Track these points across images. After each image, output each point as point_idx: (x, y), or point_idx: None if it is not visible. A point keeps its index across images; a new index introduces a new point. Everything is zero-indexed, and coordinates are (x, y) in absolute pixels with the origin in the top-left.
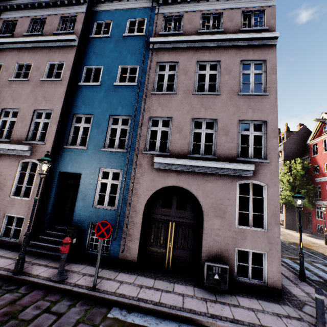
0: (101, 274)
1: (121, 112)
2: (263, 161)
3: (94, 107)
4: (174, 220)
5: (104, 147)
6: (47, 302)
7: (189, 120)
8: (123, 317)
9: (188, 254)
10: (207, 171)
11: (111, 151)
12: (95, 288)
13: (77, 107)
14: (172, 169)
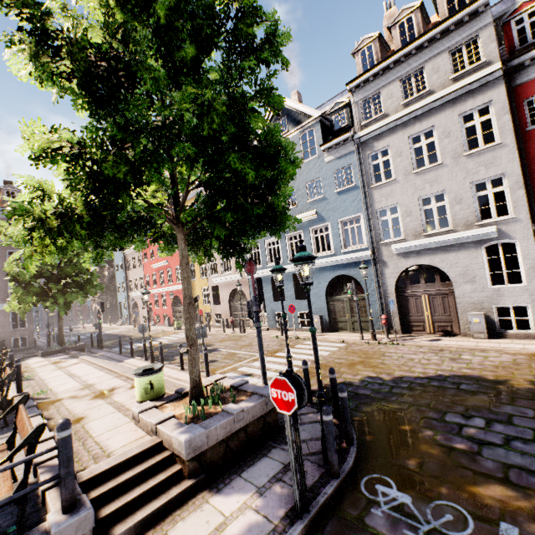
0: None
1: None
2: None
3: None
4: None
5: None
6: None
7: None
8: None
9: None
10: None
11: None
12: None
13: None
14: None
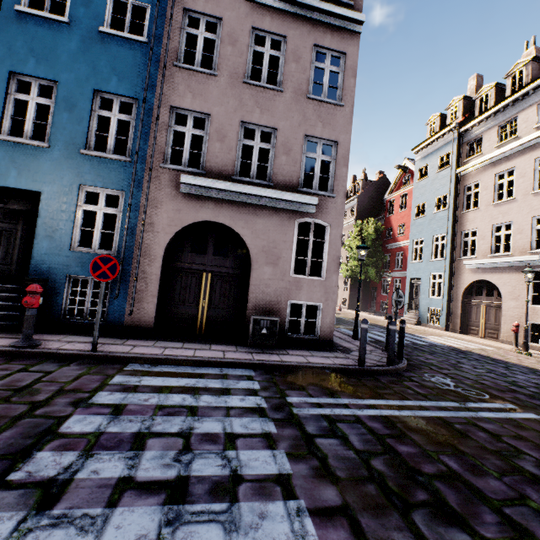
0: (99, 341)
1: (118, 88)
2: (329, 194)
3: (58, 67)
4: (210, 271)
5: (87, 149)
6: (18, 365)
7: (236, 123)
8: (147, 369)
9: (229, 313)
10: (259, 203)
11: (101, 157)
12: (96, 349)
13: (17, 58)
14: (210, 197)
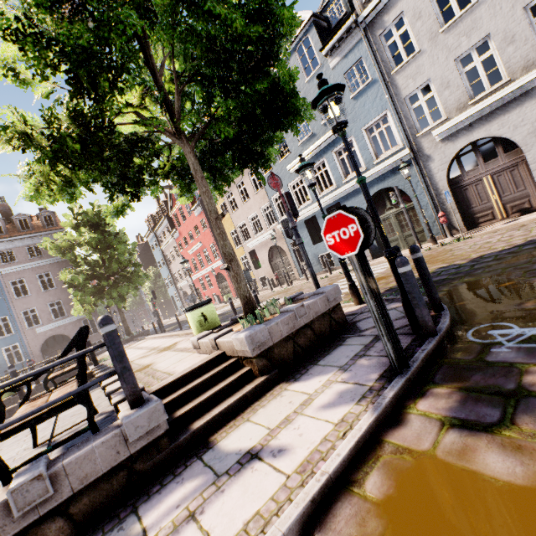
0: None
1: None
2: None
3: None
4: (60, 349)
5: None
6: None
7: (46, 305)
8: None
9: None
10: (66, 323)
11: (5, 337)
12: None
13: None
14: (48, 329)
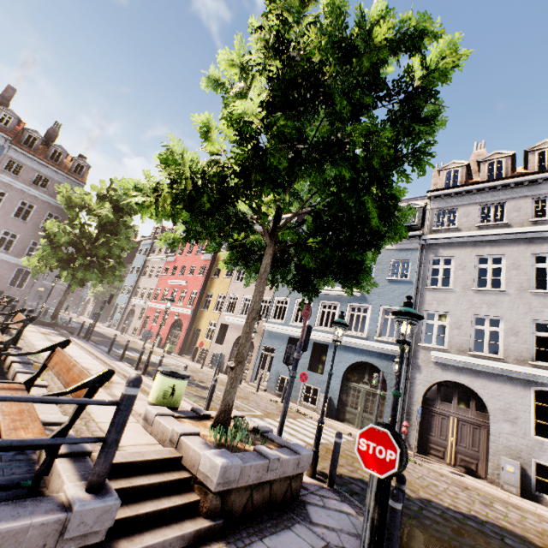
0: None
1: None
2: None
3: None
4: None
5: None
6: None
7: (2, 229)
8: None
9: None
10: (2, 258)
11: None
12: None
13: None
14: None
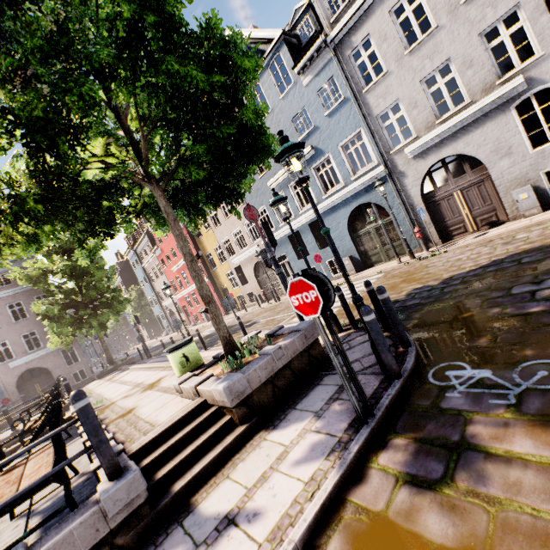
0: None
1: None
2: None
3: None
4: (37, 383)
5: None
6: None
7: (19, 337)
8: None
9: None
10: (43, 354)
11: None
12: None
13: None
14: (23, 363)
